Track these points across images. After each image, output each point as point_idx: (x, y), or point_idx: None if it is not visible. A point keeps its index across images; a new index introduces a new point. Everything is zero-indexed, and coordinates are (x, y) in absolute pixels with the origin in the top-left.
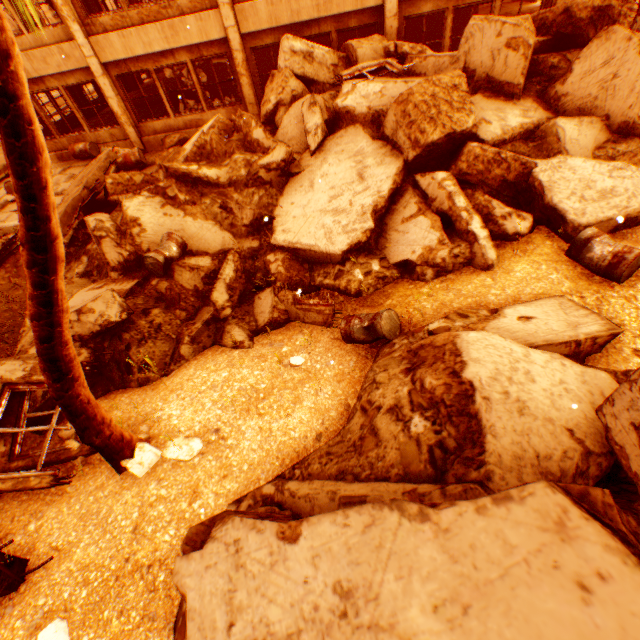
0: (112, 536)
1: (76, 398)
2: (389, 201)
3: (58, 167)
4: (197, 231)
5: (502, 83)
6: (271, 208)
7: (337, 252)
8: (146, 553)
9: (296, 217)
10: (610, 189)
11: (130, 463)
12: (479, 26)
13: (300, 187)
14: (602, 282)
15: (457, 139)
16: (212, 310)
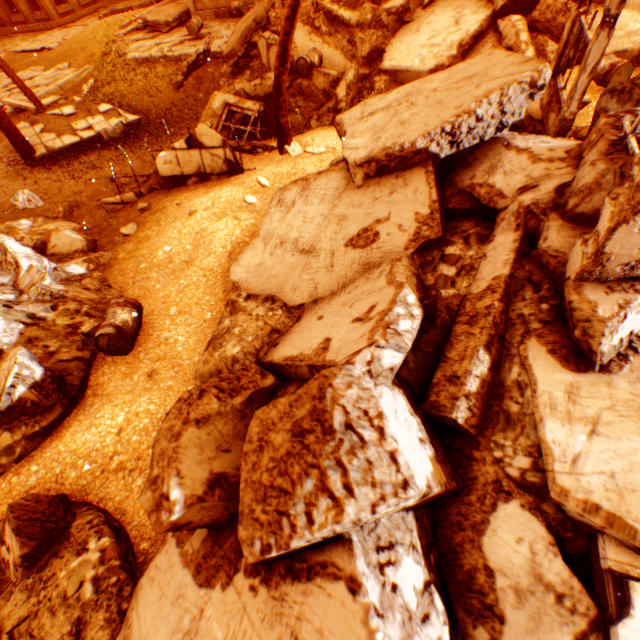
0: (282, 168)
1: (284, 84)
2: (472, 43)
3: (215, 22)
4: (329, 56)
5: None
6: (383, 47)
7: (425, 71)
8: (300, 171)
9: (401, 51)
10: (636, 31)
11: (289, 149)
12: None
13: (408, 32)
14: (599, 90)
15: None
16: (333, 103)
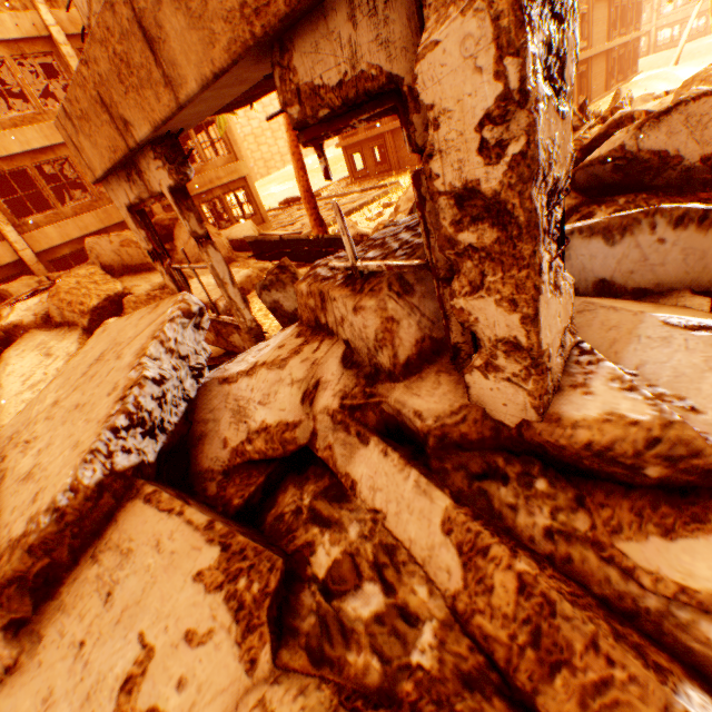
0: None
1: None
2: None
3: None
4: None
5: (138, 265)
6: None
7: None
8: None
9: None
10: None
11: None
12: (94, 242)
13: None
14: None
15: (118, 300)
16: None
